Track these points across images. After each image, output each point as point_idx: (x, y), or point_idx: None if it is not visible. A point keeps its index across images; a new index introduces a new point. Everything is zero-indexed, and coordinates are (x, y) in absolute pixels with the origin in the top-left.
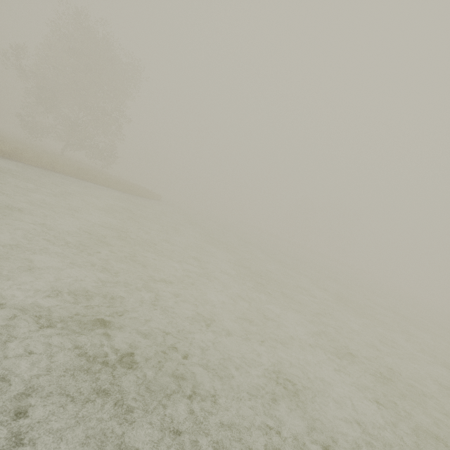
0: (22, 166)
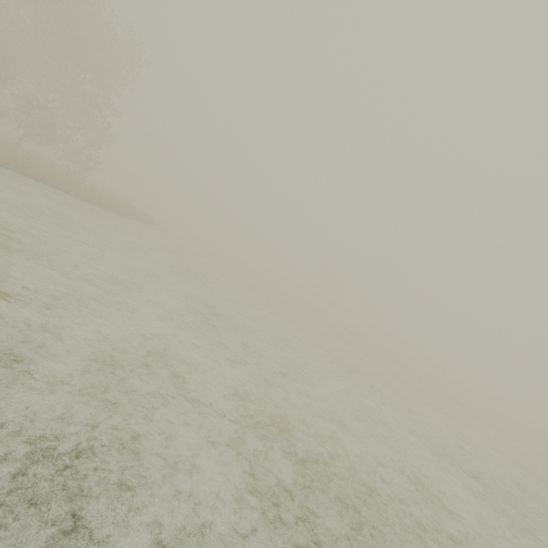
0: None
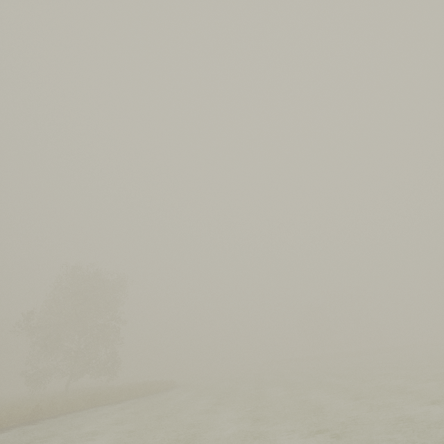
0: (45, 423)
